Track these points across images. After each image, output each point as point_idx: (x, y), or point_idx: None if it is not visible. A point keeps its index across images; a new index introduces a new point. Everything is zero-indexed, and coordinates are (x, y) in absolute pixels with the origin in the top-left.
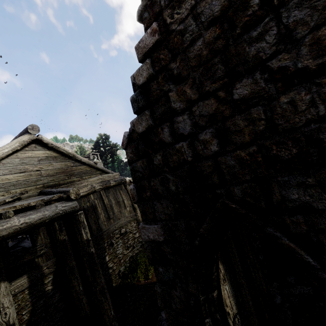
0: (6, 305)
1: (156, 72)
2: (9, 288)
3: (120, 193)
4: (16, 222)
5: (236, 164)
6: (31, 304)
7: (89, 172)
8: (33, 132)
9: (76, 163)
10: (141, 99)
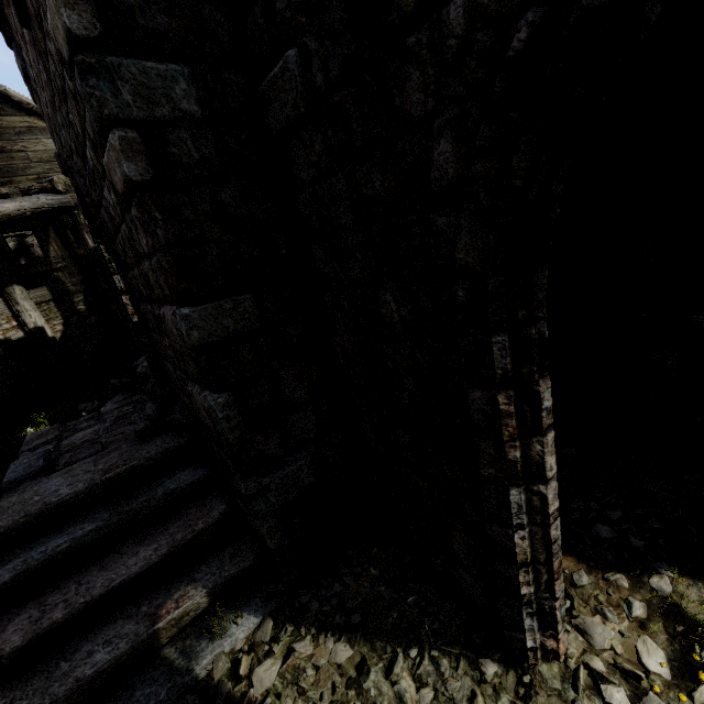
0: (29, 308)
1: None
2: (28, 294)
3: None
4: None
5: (52, 112)
6: (62, 318)
7: None
8: None
9: None
10: (0, 27)
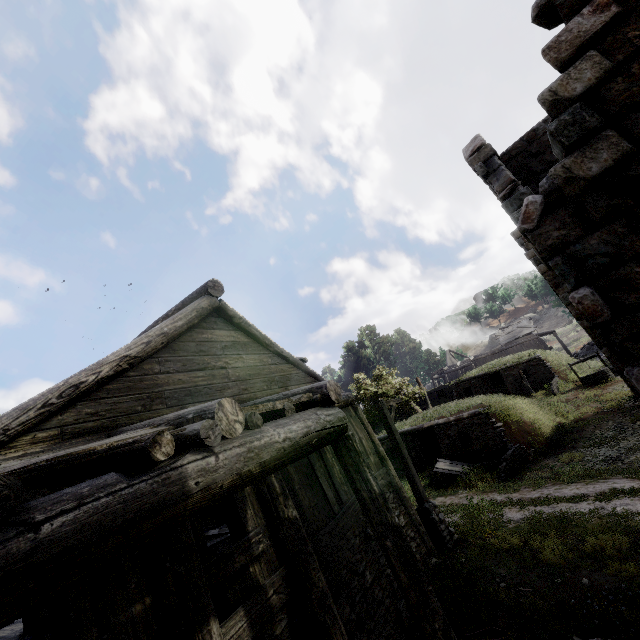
0: None
1: (620, 63)
2: None
3: (351, 423)
4: (275, 436)
5: None
6: None
7: (295, 378)
8: (215, 292)
9: (274, 358)
10: (592, 114)
